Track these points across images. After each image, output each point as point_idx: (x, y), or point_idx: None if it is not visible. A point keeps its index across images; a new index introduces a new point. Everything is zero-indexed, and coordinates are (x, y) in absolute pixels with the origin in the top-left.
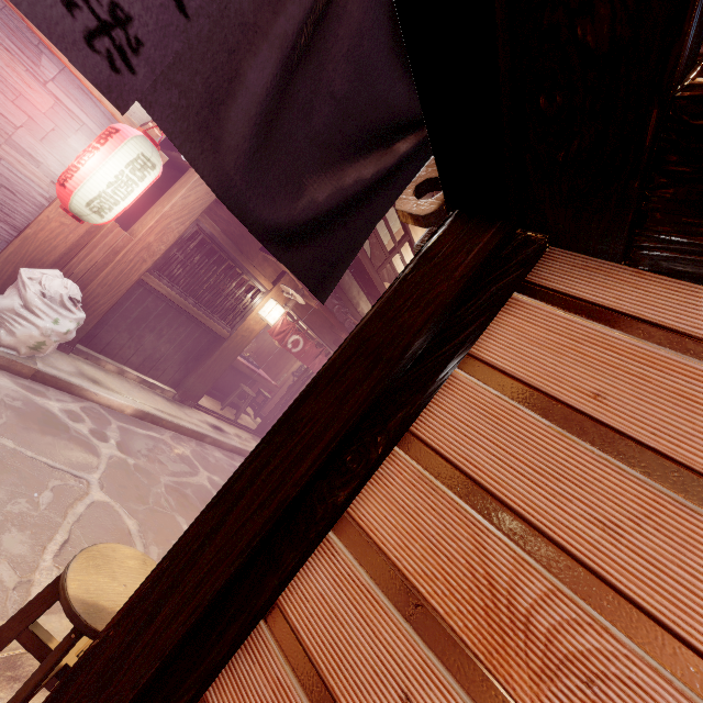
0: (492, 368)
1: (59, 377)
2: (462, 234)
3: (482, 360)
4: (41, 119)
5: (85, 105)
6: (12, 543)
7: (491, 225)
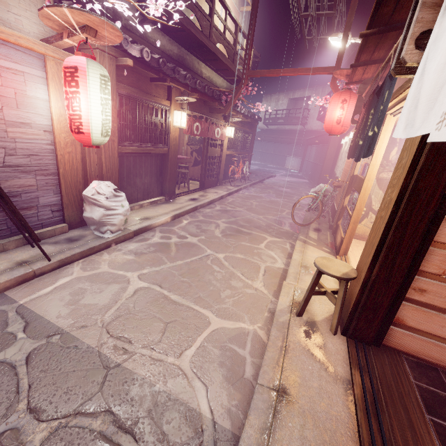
0: None
1: (141, 227)
2: None
3: None
4: (4, 91)
5: (11, 56)
6: (236, 284)
7: None
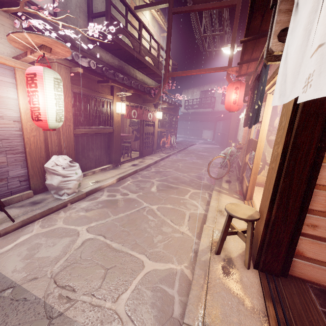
0: None
1: (92, 189)
2: None
3: None
4: None
5: None
6: (166, 230)
7: None
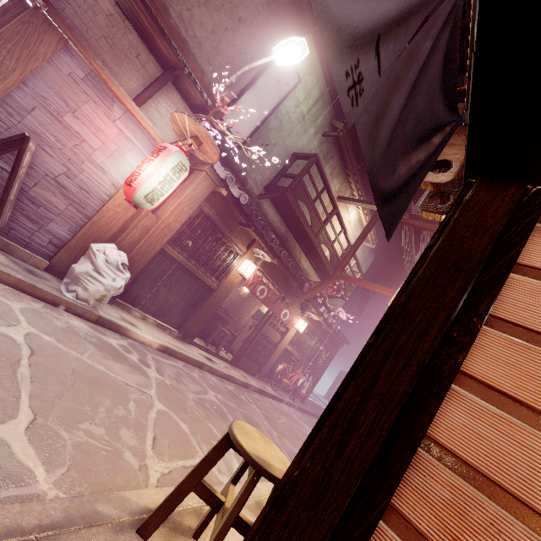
0: (540, 270)
1: (113, 321)
2: (491, 190)
3: (530, 266)
4: (109, 143)
5: (136, 133)
6: (126, 437)
7: (512, 183)
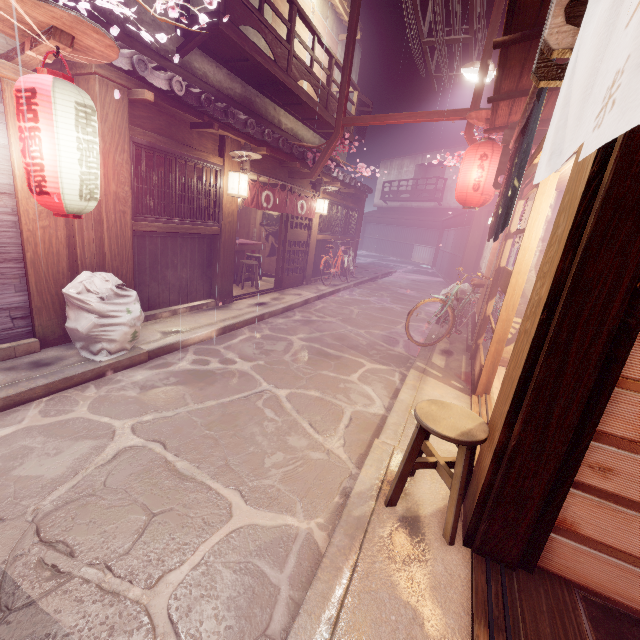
0: None
1: (162, 346)
2: None
3: None
4: None
5: None
6: (297, 443)
7: None
